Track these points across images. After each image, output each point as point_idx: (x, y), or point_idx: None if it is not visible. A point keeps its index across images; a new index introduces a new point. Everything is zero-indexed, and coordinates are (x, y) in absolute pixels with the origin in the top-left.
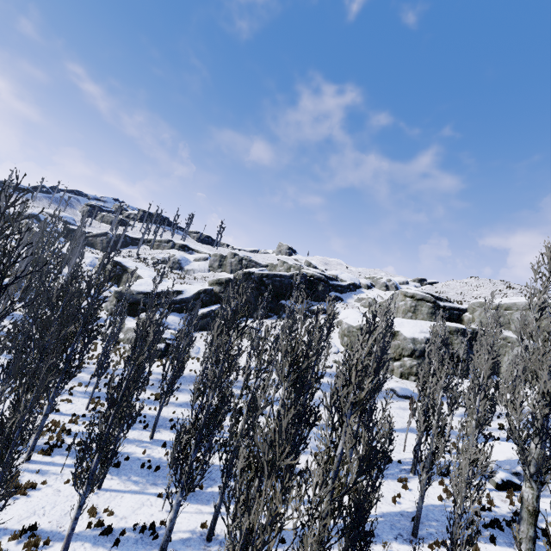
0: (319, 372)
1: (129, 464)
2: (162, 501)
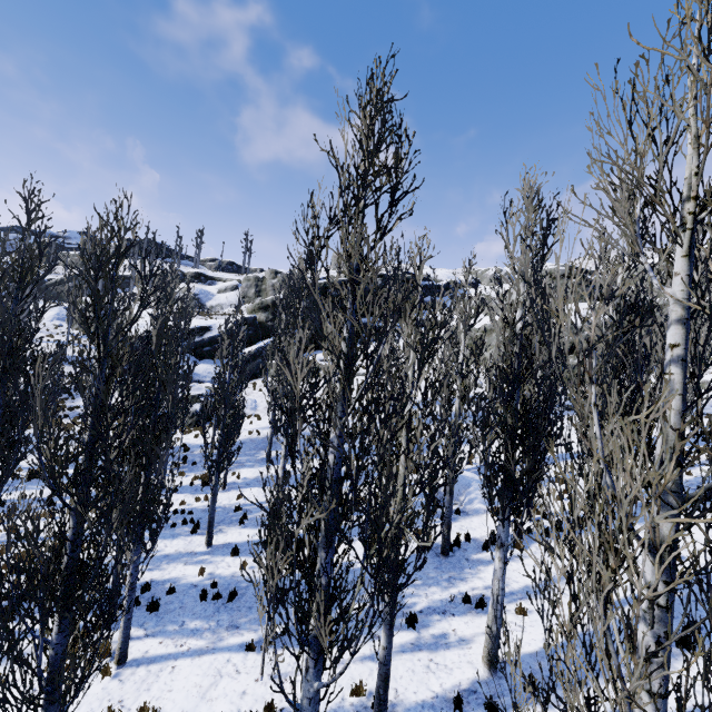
0: None
1: (177, 599)
2: (256, 658)
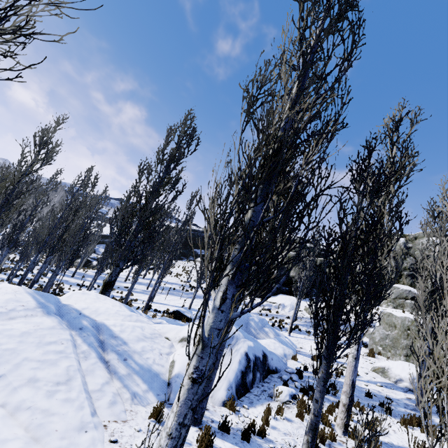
0: (174, 283)
1: None
2: None
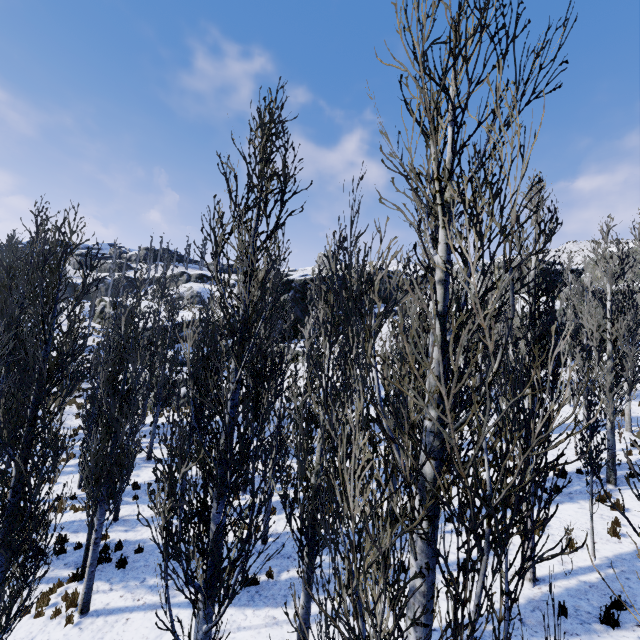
0: None
1: (143, 558)
2: None
